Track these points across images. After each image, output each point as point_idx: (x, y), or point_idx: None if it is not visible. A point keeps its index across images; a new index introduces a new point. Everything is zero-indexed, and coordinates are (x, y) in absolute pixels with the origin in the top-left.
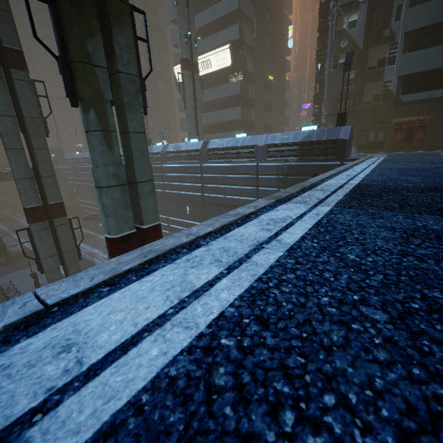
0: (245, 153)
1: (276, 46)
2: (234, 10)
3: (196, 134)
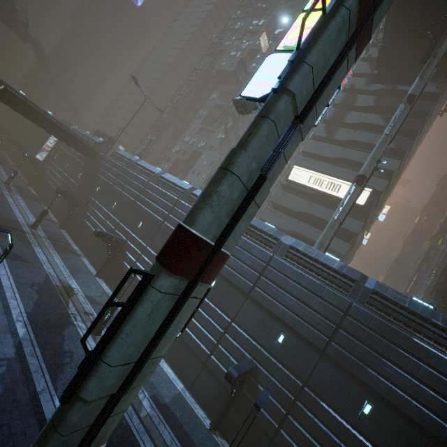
0: (445, 340)
1: (377, 213)
2: (389, 170)
3: (324, 248)
